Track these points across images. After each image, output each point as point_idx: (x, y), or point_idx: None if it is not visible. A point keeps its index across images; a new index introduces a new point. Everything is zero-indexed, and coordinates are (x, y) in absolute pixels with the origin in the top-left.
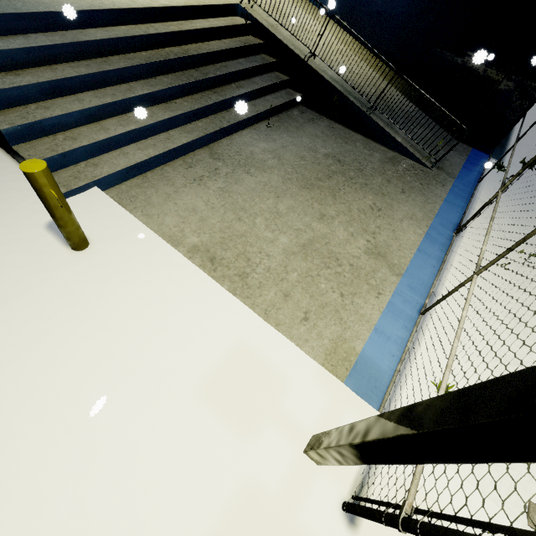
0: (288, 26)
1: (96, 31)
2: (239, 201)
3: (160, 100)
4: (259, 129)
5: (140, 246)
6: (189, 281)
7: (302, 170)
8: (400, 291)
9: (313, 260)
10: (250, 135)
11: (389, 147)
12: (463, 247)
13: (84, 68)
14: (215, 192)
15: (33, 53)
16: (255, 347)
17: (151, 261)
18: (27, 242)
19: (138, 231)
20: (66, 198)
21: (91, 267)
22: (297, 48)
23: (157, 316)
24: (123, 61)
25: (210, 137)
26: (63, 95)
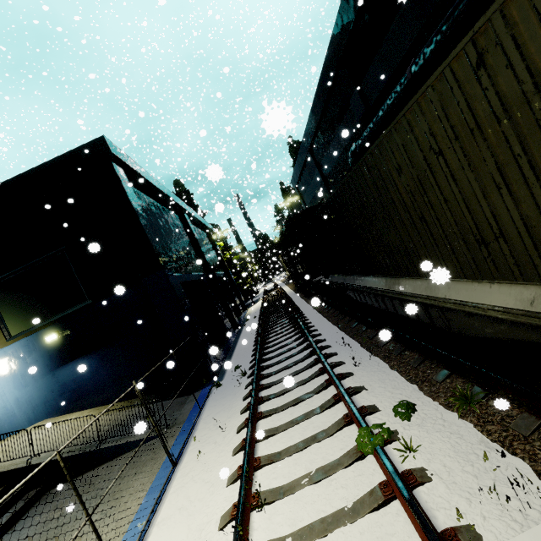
0: (3, 459)
1: None
2: None
3: None
4: None
5: None
6: None
7: None
8: None
9: None
10: None
11: (131, 449)
12: (181, 468)
13: None
14: None
15: None
16: None
17: None
18: None
19: None
20: None
21: None
22: (21, 462)
23: None
24: None
25: None
26: None
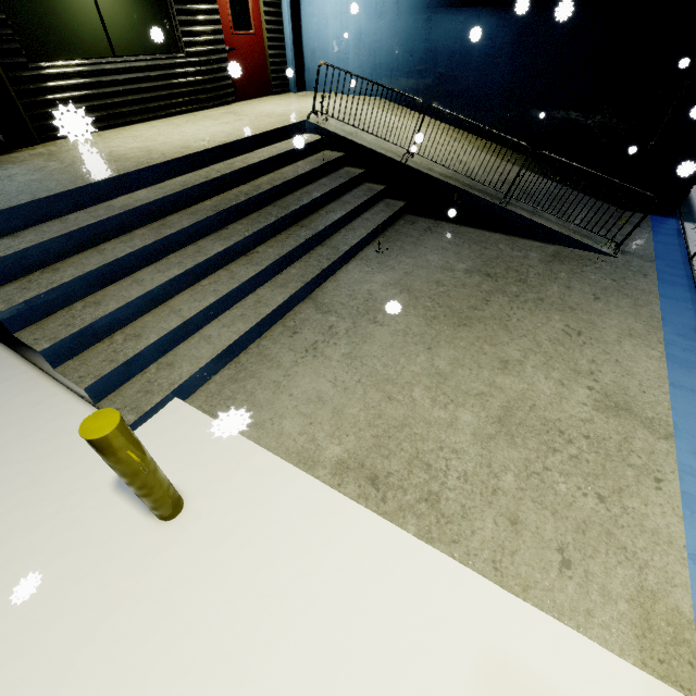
0: (372, 129)
1: (148, 191)
2: (378, 369)
3: (238, 253)
4: (367, 257)
5: (261, 486)
6: (356, 537)
7: (446, 300)
8: (688, 468)
9: (526, 443)
10: (359, 268)
11: (544, 241)
12: None
13: (139, 239)
14: (341, 362)
15: (75, 237)
16: (515, 659)
17: (285, 512)
18: (89, 523)
19: (252, 459)
20: (137, 428)
21: (195, 547)
22: (388, 150)
23: (323, 628)
24: (185, 218)
25: (311, 285)
26: (116, 281)
